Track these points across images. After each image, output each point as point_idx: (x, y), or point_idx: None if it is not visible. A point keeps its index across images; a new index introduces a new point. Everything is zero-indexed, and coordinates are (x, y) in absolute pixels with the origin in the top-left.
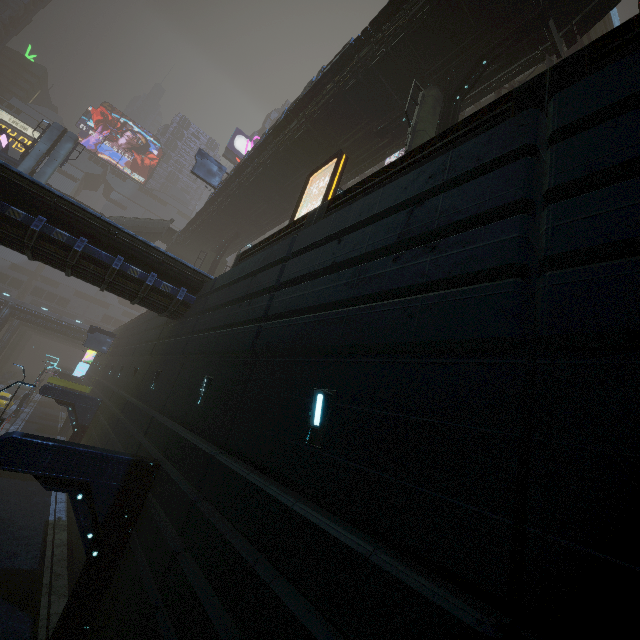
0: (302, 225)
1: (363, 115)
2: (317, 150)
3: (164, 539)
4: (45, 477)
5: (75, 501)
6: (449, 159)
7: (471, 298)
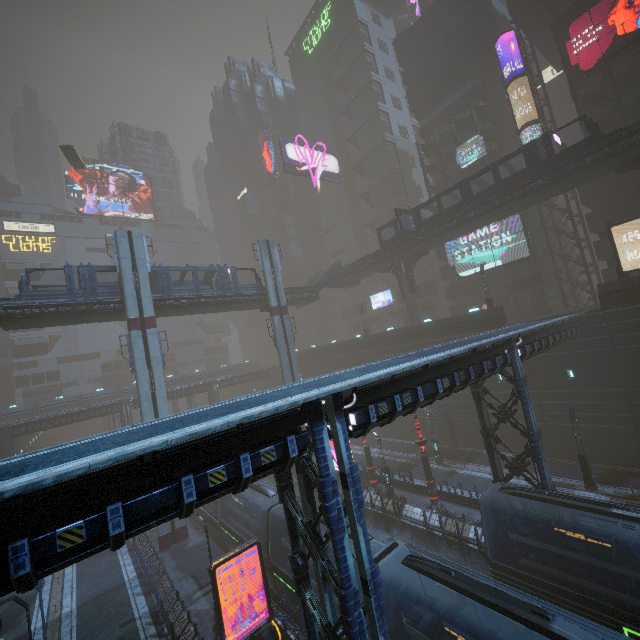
0: None
1: (607, 165)
2: (551, 190)
3: None
4: None
5: None
6: None
7: None
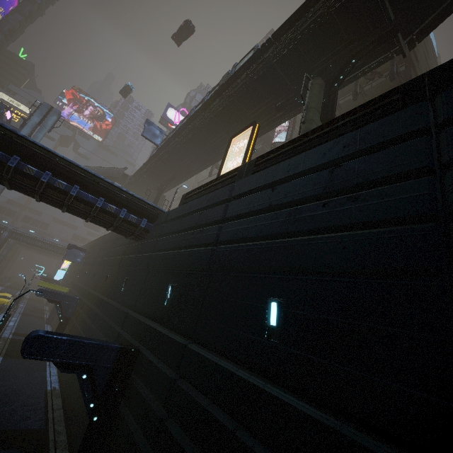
0: (235, 175)
1: (266, 96)
2: (232, 119)
3: (151, 408)
4: (60, 363)
5: (81, 380)
6: (358, 134)
7: (396, 237)
